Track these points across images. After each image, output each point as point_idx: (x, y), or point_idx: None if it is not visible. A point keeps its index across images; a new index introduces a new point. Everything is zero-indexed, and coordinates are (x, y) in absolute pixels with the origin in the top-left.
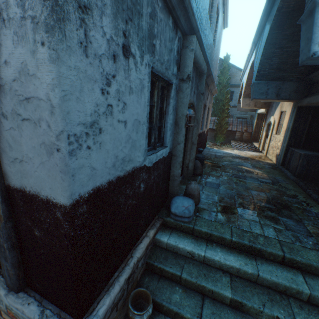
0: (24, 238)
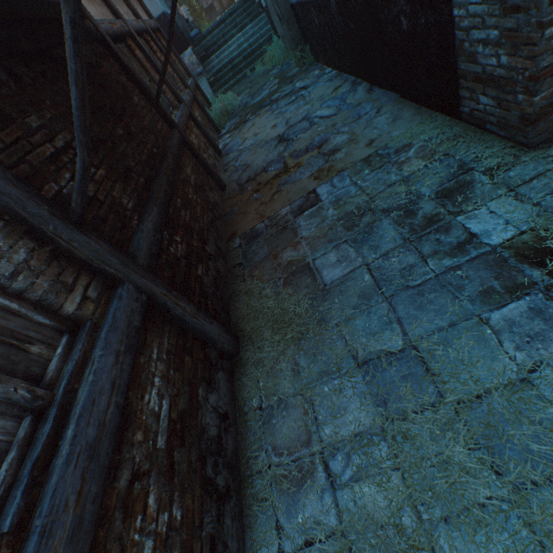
0: None
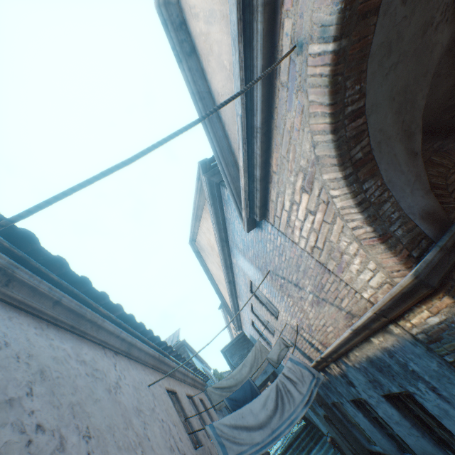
0: None
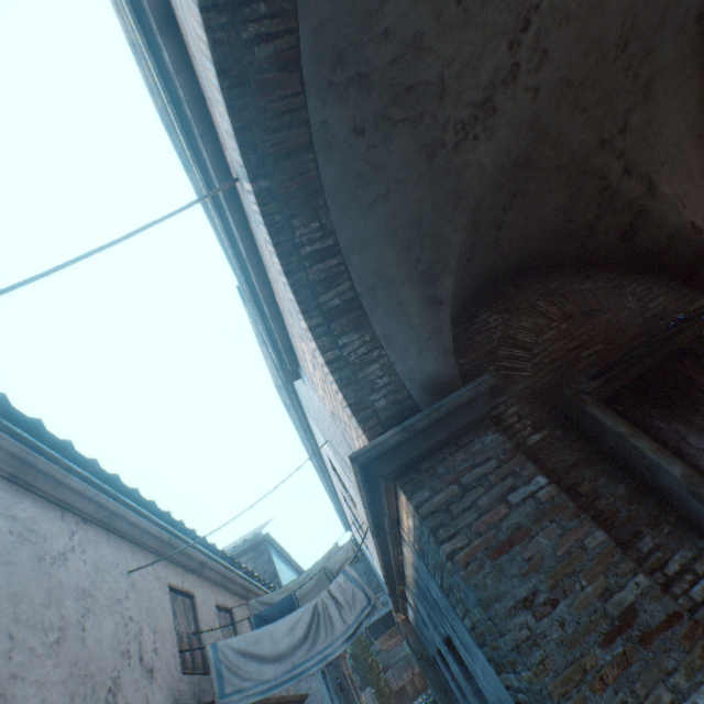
0: None
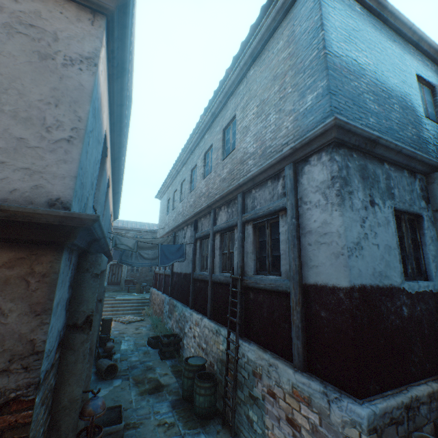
0: (311, 322)
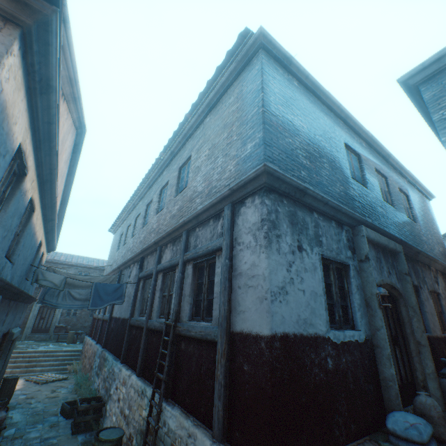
0: (234, 377)
